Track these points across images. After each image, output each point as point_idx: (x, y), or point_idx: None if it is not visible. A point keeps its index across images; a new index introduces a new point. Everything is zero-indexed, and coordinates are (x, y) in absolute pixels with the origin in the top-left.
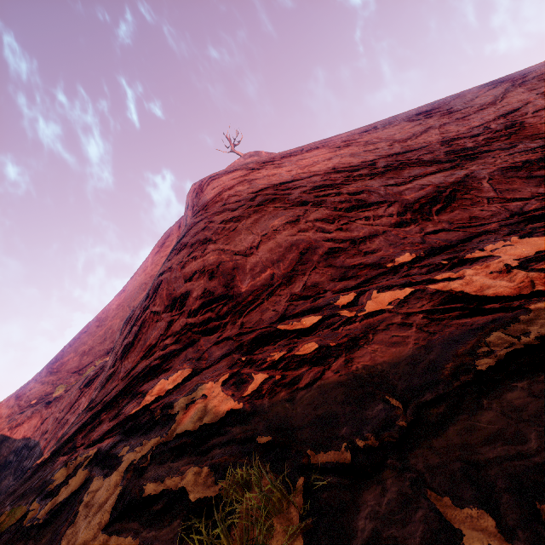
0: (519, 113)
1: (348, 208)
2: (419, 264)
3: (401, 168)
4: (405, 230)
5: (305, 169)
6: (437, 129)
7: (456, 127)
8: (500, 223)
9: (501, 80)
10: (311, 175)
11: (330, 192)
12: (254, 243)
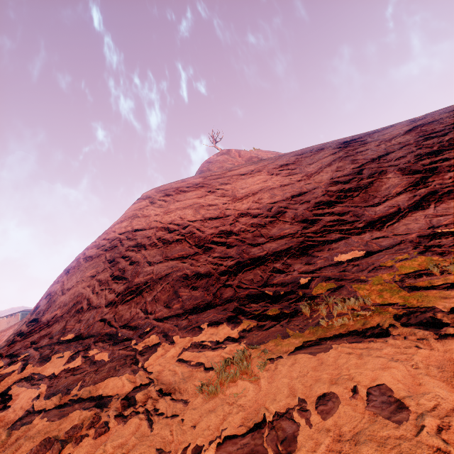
0: (299, 199)
1: (115, 276)
2: (57, 346)
3: (184, 241)
4: (104, 310)
5: (164, 215)
6: (262, 193)
7: (268, 197)
8: (111, 330)
9: (349, 144)
10: (154, 227)
11: (129, 255)
12: (71, 286)
